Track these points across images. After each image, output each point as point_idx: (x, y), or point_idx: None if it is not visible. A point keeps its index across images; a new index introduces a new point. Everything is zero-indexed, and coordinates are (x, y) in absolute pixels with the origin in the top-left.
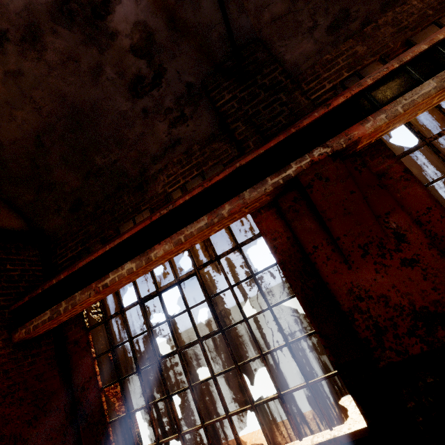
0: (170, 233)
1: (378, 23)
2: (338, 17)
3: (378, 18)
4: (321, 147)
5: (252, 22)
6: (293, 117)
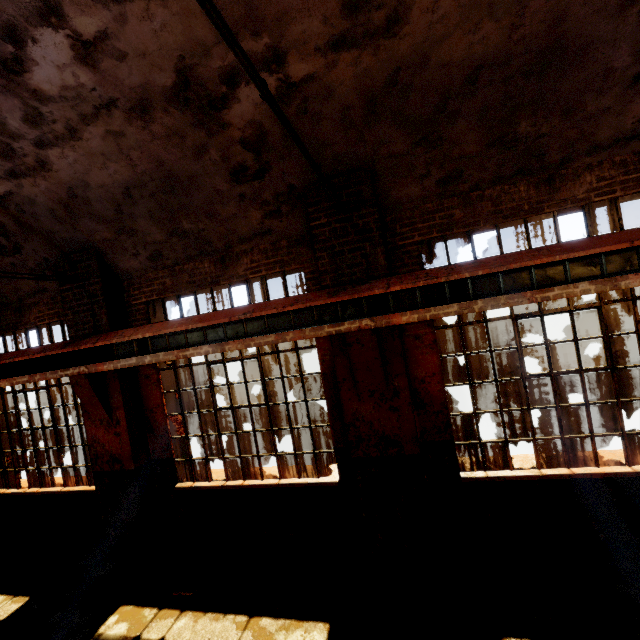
0: (11, 374)
1: (184, 267)
2: (155, 254)
3: (185, 263)
4: (85, 367)
5: (87, 237)
6: (92, 330)
